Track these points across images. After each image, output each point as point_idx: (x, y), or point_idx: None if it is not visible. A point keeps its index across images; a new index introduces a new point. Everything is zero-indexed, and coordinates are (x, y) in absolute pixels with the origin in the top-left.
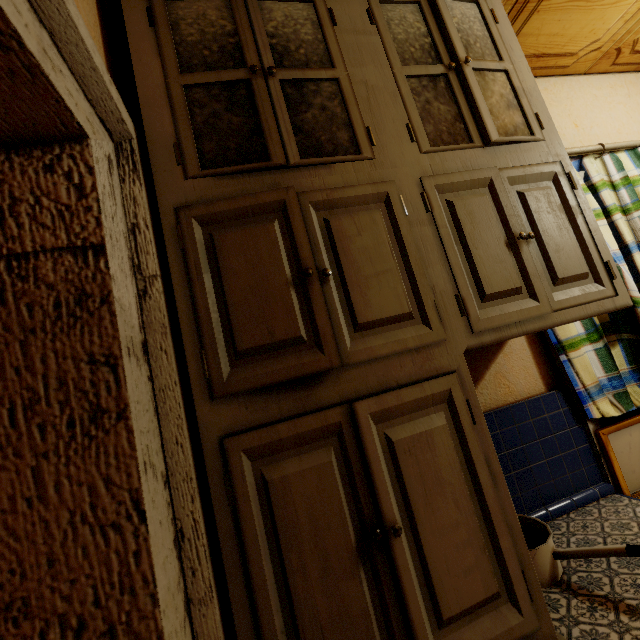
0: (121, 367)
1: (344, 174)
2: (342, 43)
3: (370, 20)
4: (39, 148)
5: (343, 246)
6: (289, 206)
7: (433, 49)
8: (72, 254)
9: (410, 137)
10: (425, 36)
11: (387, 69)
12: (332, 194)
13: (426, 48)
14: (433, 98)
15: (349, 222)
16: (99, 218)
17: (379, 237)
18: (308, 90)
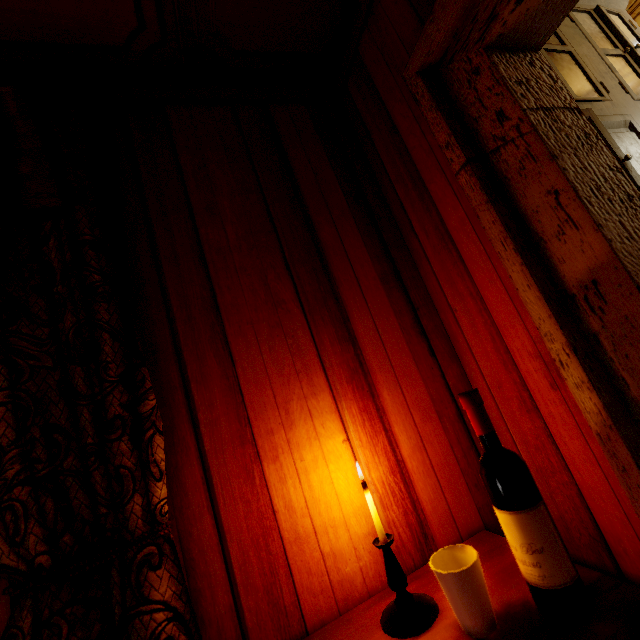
0: (625, 174)
1: (600, 109)
2: (562, 31)
3: (570, 19)
4: (520, 53)
5: (624, 150)
6: (593, 120)
7: (608, 41)
8: (568, 111)
9: (624, 90)
10: (600, 33)
11: (592, 49)
12: (602, 119)
13: (604, 40)
14: (622, 69)
15: (620, 136)
16: (568, 94)
17: (639, 146)
18: (557, 57)
